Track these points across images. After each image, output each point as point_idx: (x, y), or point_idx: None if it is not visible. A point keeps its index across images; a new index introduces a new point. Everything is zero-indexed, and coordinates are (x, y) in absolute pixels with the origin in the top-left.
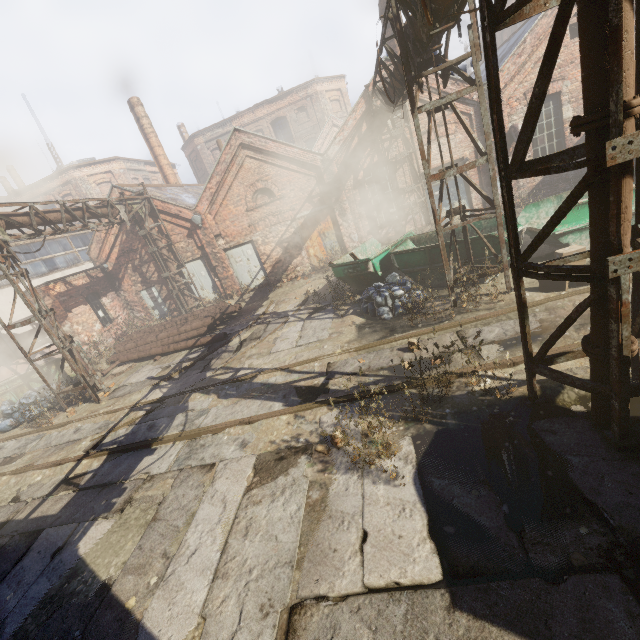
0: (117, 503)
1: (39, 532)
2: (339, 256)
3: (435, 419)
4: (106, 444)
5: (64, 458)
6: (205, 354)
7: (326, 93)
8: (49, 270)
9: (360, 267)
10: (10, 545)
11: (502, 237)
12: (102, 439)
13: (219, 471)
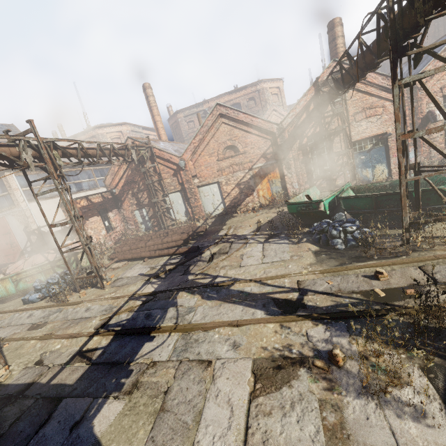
0: (126, 384)
1: (59, 400)
2: (281, 198)
3: (440, 352)
4: (112, 325)
5: (79, 332)
6: (184, 261)
7: (269, 89)
8: (77, 190)
9: (312, 206)
10: (34, 408)
11: None
12: (108, 320)
13: (218, 369)
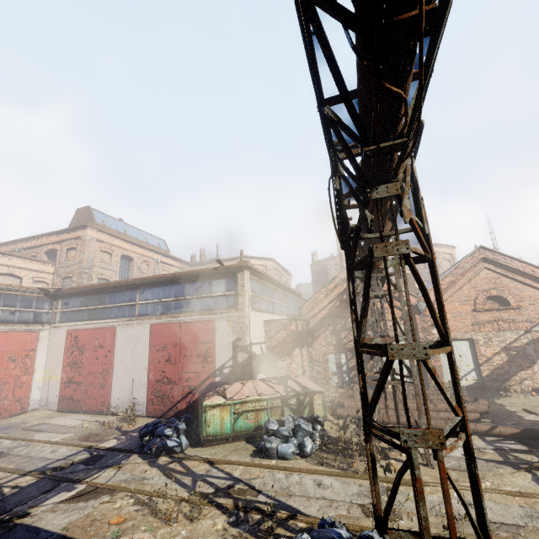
0: None
1: None
2: None
3: None
4: None
5: None
6: None
7: (442, 254)
8: (272, 311)
9: None
10: None
11: None
12: None
13: None
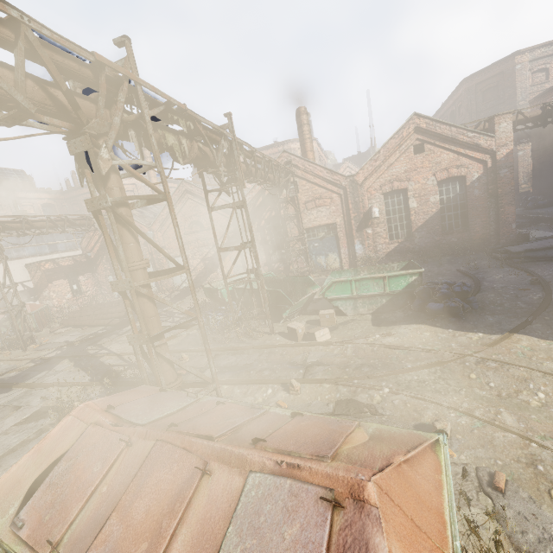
0: None
1: None
2: None
3: None
4: None
5: None
6: (105, 332)
7: (298, 150)
8: (51, 251)
9: (215, 293)
10: None
11: (264, 296)
12: None
13: (18, 411)
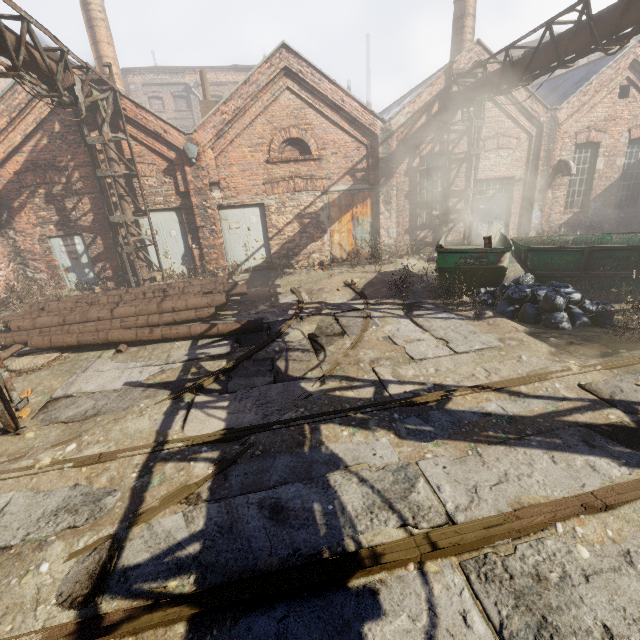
0: None
1: None
2: (367, 251)
3: None
4: (143, 571)
5: None
6: (250, 350)
7: None
8: None
9: (488, 258)
10: None
11: None
12: (112, 551)
13: None
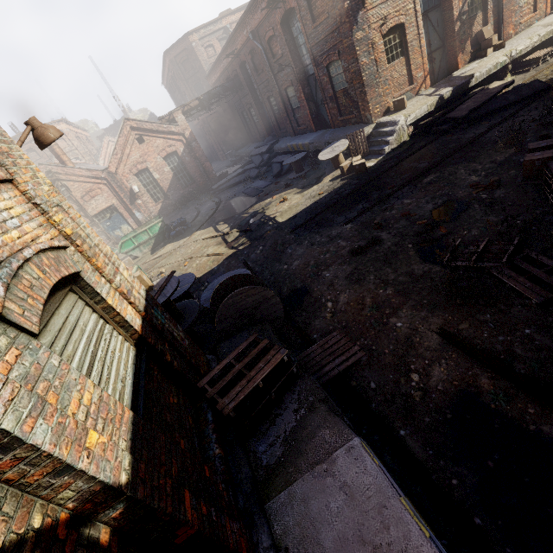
0: None
1: None
2: None
3: None
4: None
5: None
6: None
7: None
8: None
9: None
10: None
11: None
12: None
13: None
